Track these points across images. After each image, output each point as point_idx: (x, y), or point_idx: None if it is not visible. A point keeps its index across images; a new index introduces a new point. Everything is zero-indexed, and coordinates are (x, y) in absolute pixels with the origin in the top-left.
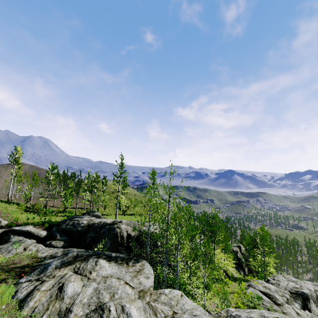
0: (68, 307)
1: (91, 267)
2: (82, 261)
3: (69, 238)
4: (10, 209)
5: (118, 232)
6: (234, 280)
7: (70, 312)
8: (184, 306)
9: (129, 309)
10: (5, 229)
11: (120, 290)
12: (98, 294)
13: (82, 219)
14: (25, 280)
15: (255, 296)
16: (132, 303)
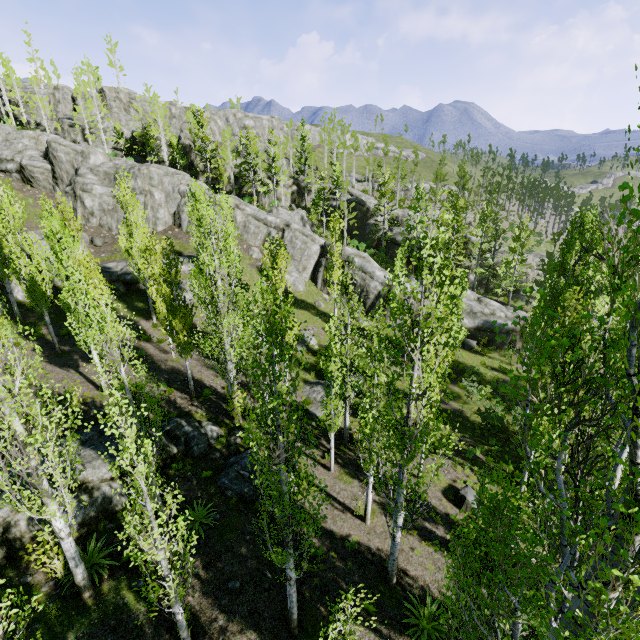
0: None
1: None
2: None
3: None
4: None
5: None
6: None
7: None
8: None
9: None
10: None
11: None
12: None
13: None
14: None
15: None
16: None
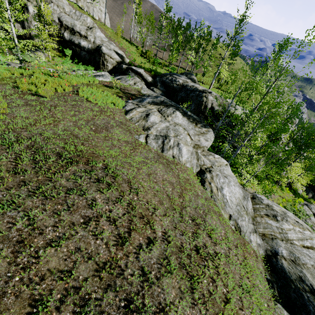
0: (149, 127)
1: (169, 113)
2: (165, 106)
3: (166, 91)
4: (131, 50)
5: (203, 101)
6: (294, 193)
7: (149, 130)
8: (223, 170)
9: (182, 147)
10: (127, 66)
11: (182, 136)
12: (167, 130)
13: (179, 78)
14: (131, 102)
15: (302, 211)
16: (186, 146)
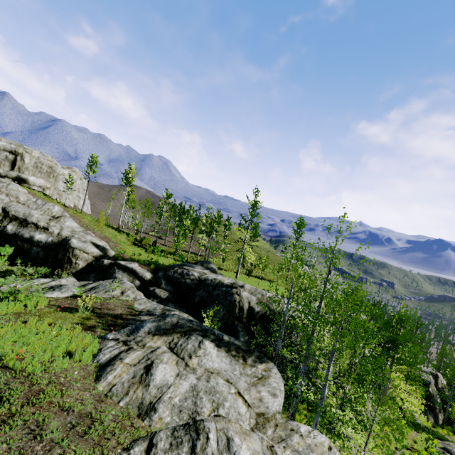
0: (153, 402)
1: (192, 348)
2: (182, 334)
3: (175, 290)
4: (119, 239)
5: (236, 300)
6: (415, 427)
7: (154, 410)
8: None
9: (239, 449)
10: (111, 261)
11: (229, 403)
12: (195, 397)
13: (193, 269)
14: (112, 338)
15: None
16: (245, 438)
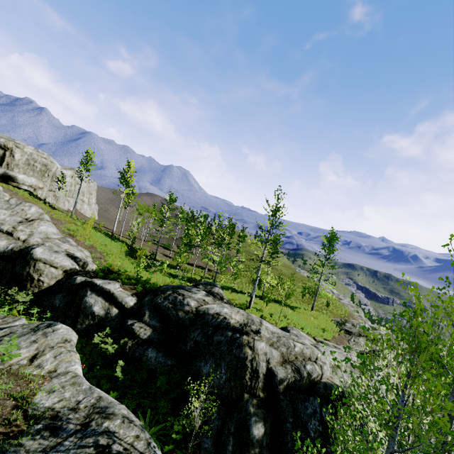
0: None
1: None
2: None
3: (162, 326)
4: (109, 249)
5: (247, 357)
6: None
7: None
8: None
9: None
10: (87, 279)
11: None
12: None
13: (190, 295)
14: None
15: None
16: None
